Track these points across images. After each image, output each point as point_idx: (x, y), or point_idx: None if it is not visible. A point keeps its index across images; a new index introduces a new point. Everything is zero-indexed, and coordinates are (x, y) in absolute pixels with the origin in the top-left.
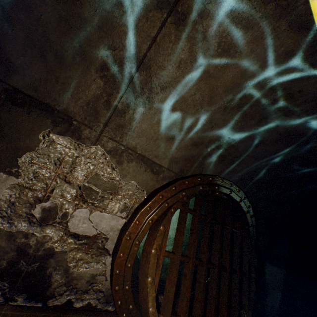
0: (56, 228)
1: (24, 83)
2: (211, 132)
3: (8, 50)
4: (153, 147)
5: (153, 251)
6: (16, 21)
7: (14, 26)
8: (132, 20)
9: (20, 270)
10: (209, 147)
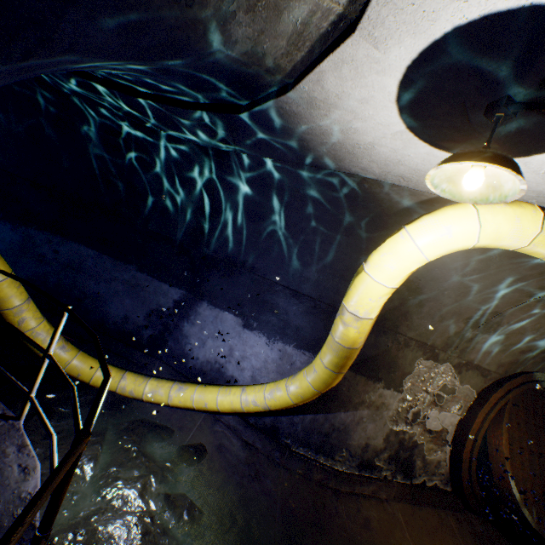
0: (418, 426)
1: (414, 334)
2: (539, 343)
3: (413, 319)
4: (486, 357)
5: (504, 444)
6: (426, 306)
7: (423, 308)
8: (505, 299)
9: (399, 456)
10: (534, 352)
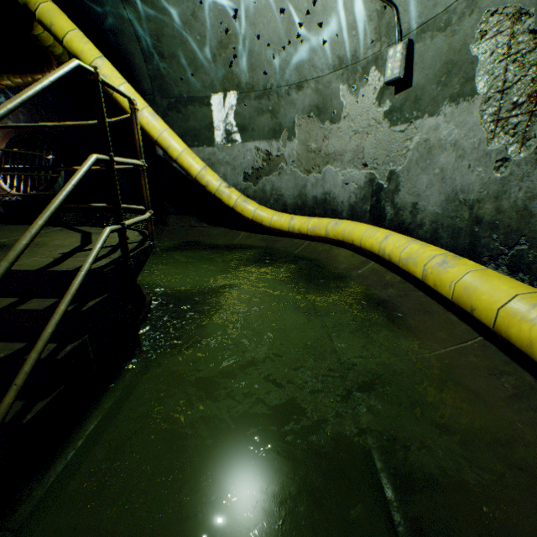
0: None
1: None
2: None
3: None
4: None
5: None
6: None
7: None
8: None
9: None
10: None
